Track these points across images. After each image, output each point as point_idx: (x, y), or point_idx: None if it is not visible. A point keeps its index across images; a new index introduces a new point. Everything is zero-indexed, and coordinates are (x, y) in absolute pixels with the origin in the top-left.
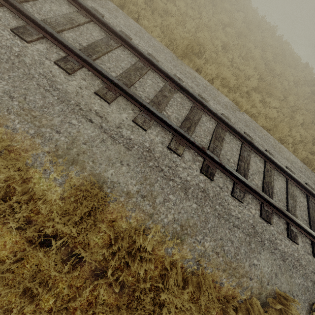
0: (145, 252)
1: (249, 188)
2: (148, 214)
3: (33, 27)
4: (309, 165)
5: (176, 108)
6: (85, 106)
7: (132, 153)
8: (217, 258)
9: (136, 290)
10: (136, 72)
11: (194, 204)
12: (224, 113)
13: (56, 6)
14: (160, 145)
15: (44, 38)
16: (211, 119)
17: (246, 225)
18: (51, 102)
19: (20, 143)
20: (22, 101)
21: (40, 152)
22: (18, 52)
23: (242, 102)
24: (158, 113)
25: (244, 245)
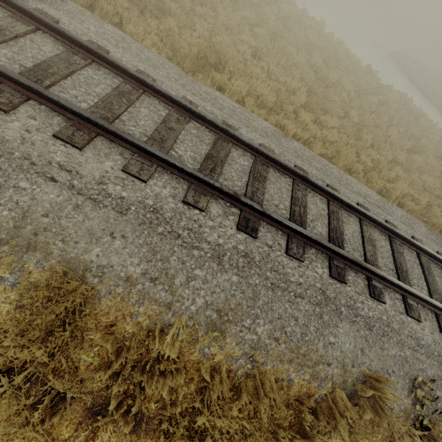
0: (168, 361)
1: (309, 240)
2: (164, 304)
3: None
4: (388, 197)
5: (190, 143)
6: (39, 157)
7: (129, 219)
8: (277, 346)
9: (163, 421)
10: (121, 98)
11: (234, 277)
12: (263, 143)
13: None
14: (171, 201)
15: None
16: (245, 154)
17: (313, 292)
18: None
19: None
20: None
21: None
22: None
23: (287, 124)
24: (161, 153)
25: (313, 319)
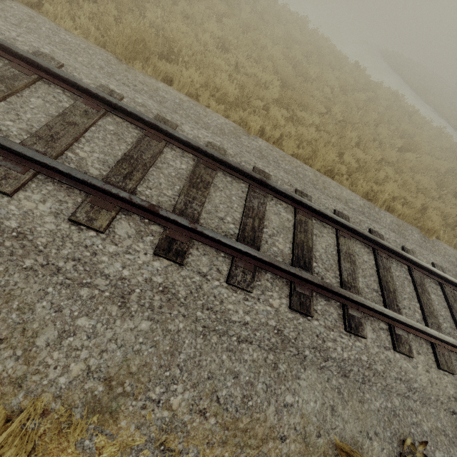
0: None
1: (262, 262)
2: (10, 380)
3: None
4: (375, 201)
5: (102, 142)
6: None
7: None
8: (203, 422)
9: None
10: None
11: (144, 323)
12: (213, 141)
13: None
14: (49, 220)
15: None
16: (185, 154)
17: (265, 332)
18: None
19: None
20: None
21: None
22: None
23: (249, 120)
24: (36, 155)
25: (263, 373)
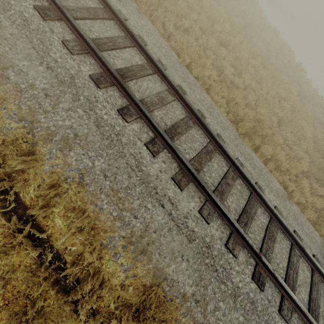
0: None
1: (297, 307)
2: (198, 323)
3: (133, 108)
4: None
5: (236, 197)
6: (161, 190)
7: (192, 246)
8: None
9: None
10: (207, 155)
11: (241, 317)
12: (277, 205)
13: (152, 84)
14: (219, 242)
15: (139, 117)
16: (265, 212)
17: None
18: (134, 183)
19: (102, 223)
20: (113, 180)
21: (117, 235)
22: (118, 132)
23: (294, 192)
24: (224, 208)
25: None
